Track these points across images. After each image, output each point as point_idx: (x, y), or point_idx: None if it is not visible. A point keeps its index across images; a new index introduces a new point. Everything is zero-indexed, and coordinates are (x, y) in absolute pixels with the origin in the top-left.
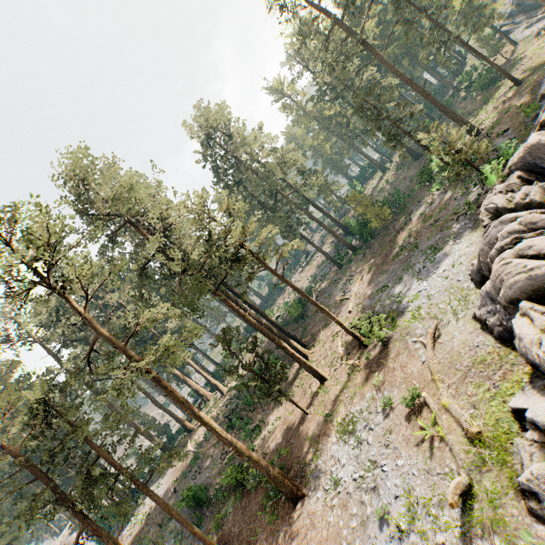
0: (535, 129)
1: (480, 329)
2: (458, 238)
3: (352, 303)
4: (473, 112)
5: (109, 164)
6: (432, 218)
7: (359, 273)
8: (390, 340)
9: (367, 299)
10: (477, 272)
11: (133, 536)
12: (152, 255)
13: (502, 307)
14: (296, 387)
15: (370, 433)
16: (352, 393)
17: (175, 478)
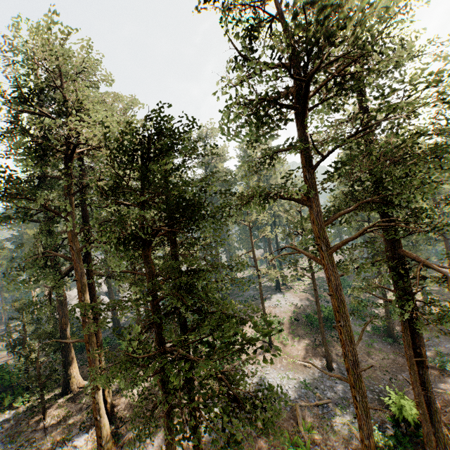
0: None
1: None
2: None
3: None
4: None
5: None
6: None
7: None
8: None
9: None
10: None
11: (287, 308)
12: None
13: None
14: (389, 297)
15: None
16: None
17: (303, 298)
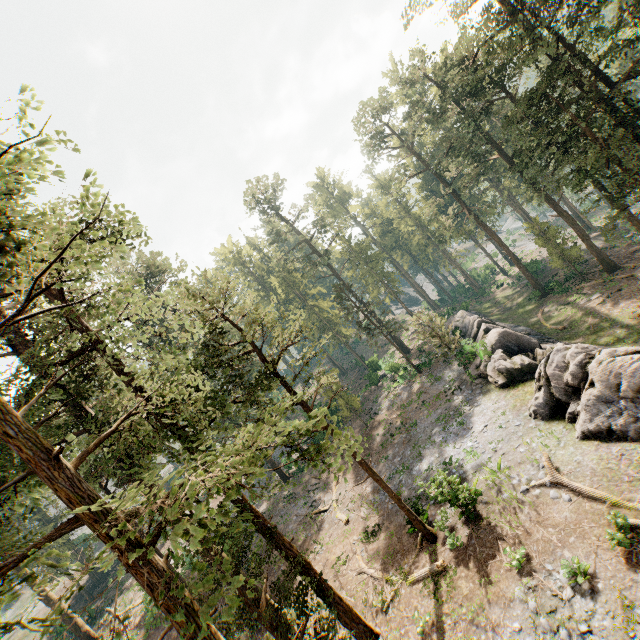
0: (479, 335)
1: (602, 443)
2: (473, 403)
3: (340, 512)
4: (388, 344)
5: (38, 209)
6: (412, 403)
7: (328, 478)
8: (476, 510)
9: (372, 495)
10: (544, 404)
11: None
12: (77, 352)
13: (629, 401)
14: None
15: (593, 637)
16: (473, 613)
17: None
